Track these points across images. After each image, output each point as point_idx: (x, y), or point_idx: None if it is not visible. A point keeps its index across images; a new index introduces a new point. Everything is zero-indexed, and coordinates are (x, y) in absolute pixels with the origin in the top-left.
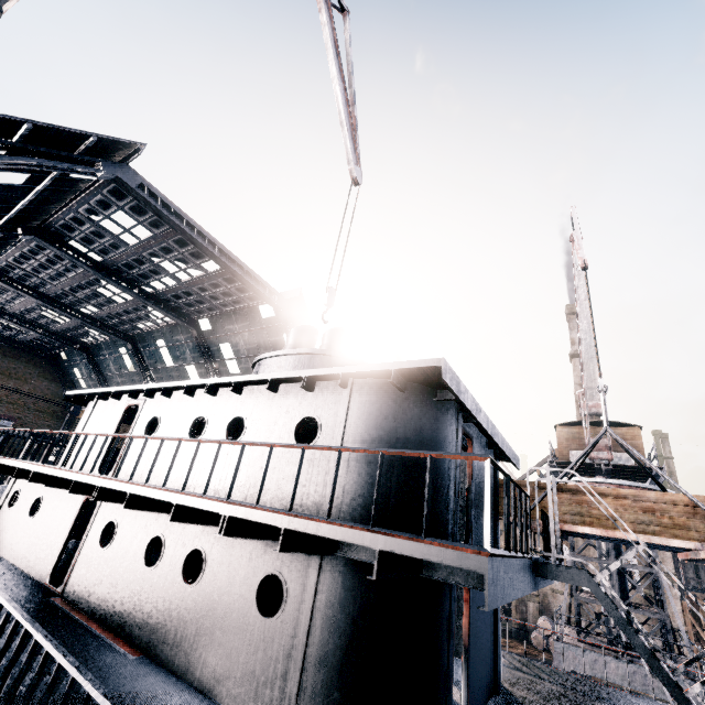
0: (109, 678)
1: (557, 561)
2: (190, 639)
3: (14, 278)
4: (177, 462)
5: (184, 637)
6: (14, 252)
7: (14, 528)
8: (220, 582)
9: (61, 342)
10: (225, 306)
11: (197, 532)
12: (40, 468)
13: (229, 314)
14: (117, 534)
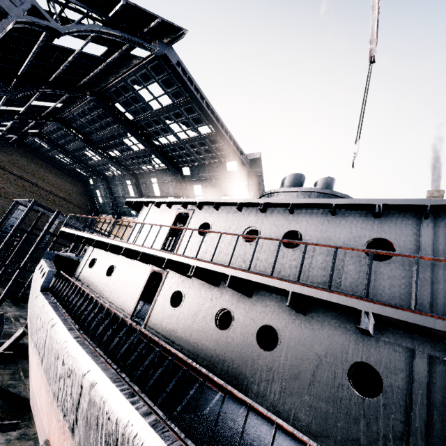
0: (228, 413)
1: None
2: (275, 394)
3: (74, 127)
4: (234, 257)
5: (268, 391)
6: (79, 109)
7: (96, 281)
8: (300, 356)
9: (92, 172)
10: (203, 160)
11: (266, 312)
12: (131, 246)
13: (204, 166)
14: (185, 300)
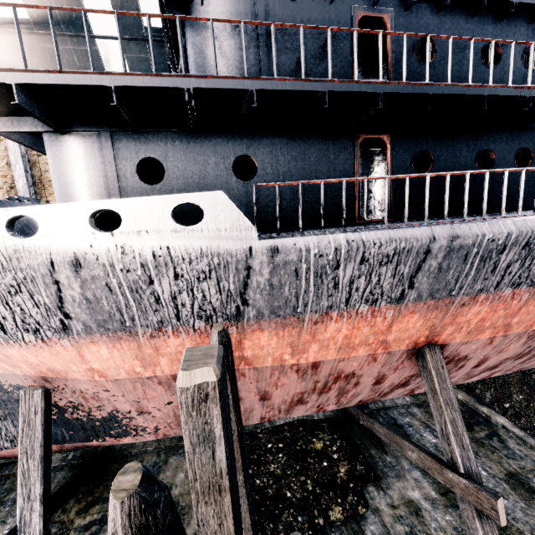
0: None
1: None
2: (534, 193)
3: None
4: None
5: (530, 194)
6: None
7: None
8: None
9: None
10: None
11: (521, 139)
12: (399, 88)
13: None
14: (436, 159)
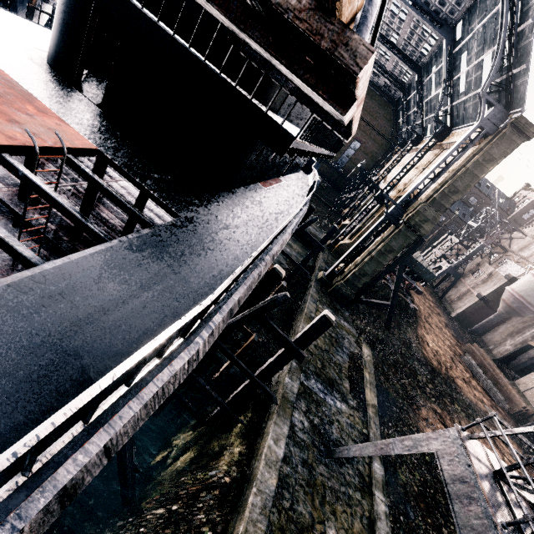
0: None
1: (221, 78)
2: None
3: None
4: None
5: None
6: None
7: None
8: None
9: (390, 81)
10: None
11: None
12: None
13: (476, 6)
14: None
